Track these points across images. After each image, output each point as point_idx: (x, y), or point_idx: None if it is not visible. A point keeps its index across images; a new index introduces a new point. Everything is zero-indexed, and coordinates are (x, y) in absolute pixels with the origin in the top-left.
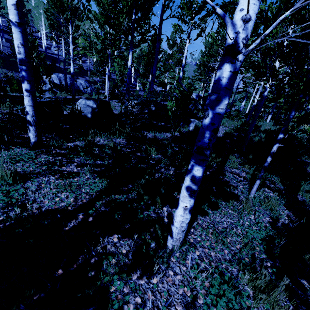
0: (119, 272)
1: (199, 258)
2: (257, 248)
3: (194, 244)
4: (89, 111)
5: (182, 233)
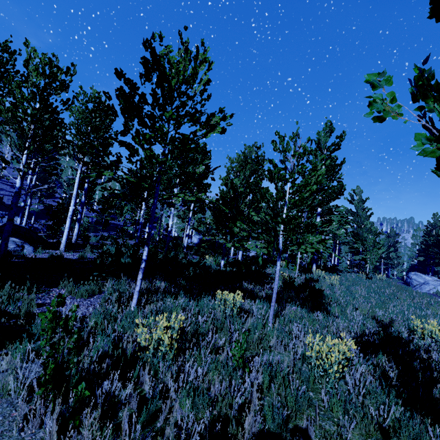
0: None
1: None
2: None
3: None
4: None
5: None
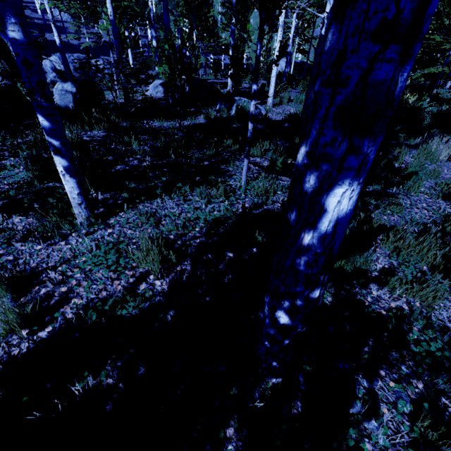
0: (4, 242)
1: (109, 235)
2: (197, 229)
3: (114, 225)
4: (71, 99)
5: (80, 207)
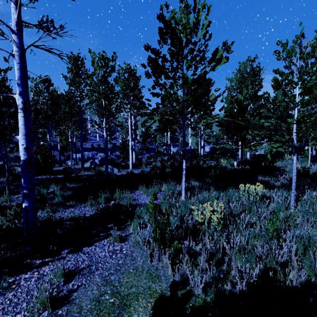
0: None
1: None
2: None
3: None
4: None
5: None
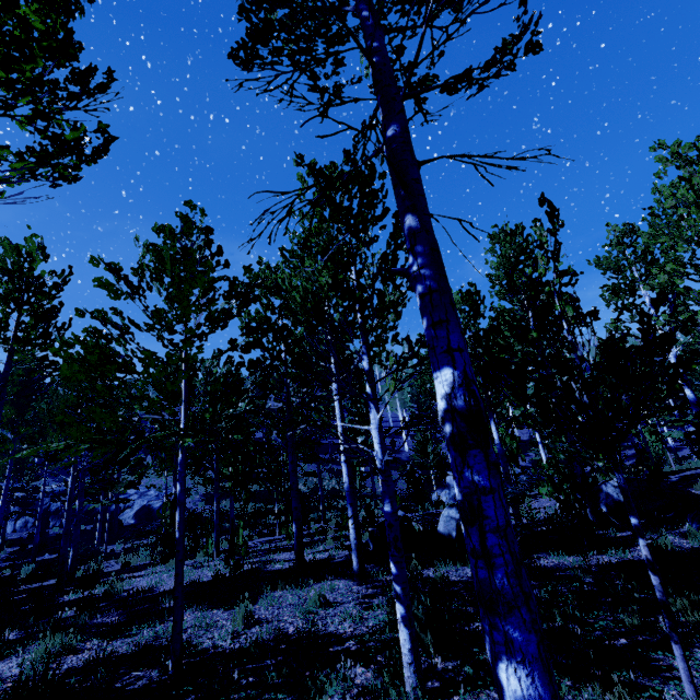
0: (342, 693)
1: None
2: None
3: None
4: (454, 526)
5: (409, 669)
